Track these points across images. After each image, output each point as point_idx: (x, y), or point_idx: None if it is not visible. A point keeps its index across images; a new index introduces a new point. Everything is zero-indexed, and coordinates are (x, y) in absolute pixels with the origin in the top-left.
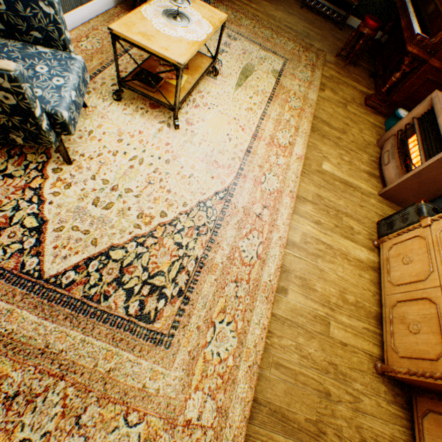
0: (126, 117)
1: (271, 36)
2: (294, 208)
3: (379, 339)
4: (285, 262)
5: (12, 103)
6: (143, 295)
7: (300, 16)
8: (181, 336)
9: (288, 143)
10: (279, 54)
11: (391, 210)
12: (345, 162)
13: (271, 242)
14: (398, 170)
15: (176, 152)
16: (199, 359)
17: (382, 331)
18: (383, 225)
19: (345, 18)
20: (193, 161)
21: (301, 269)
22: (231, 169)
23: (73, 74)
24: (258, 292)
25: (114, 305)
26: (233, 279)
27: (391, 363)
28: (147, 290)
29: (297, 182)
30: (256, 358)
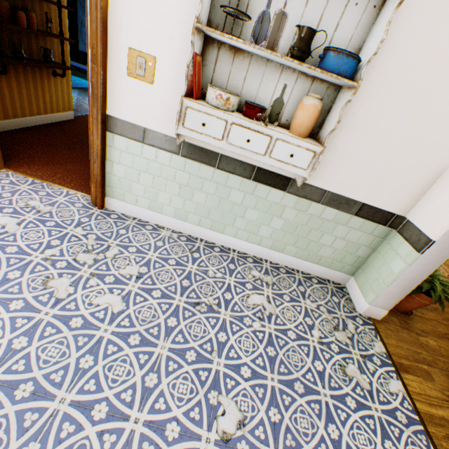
0: None
1: None
2: None
3: None
4: None
5: None
6: None
7: None
8: None
9: None
10: None
11: None
12: None
13: None
14: None
15: None
16: None
17: None
18: None
19: None
20: None
21: None
22: None
23: None
24: None
25: None
26: None
27: None
28: None
29: None
30: None
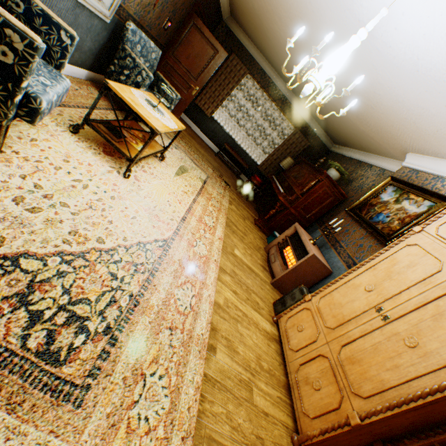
0: (78, 147)
1: (199, 159)
2: (218, 275)
3: (290, 409)
4: (213, 320)
5: (5, 61)
6: (55, 324)
7: (215, 159)
8: (99, 390)
9: (212, 226)
10: (204, 171)
11: (280, 297)
12: (248, 254)
13: (202, 298)
14: (282, 267)
15: (122, 195)
16: (120, 427)
17: (293, 399)
18: (279, 304)
19: (240, 173)
20: (137, 207)
21: (226, 330)
22: (170, 227)
23: (61, 86)
24: (192, 345)
25: (4, 331)
26: (168, 325)
27: (306, 429)
28: (62, 319)
29: (219, 255)
30: (190, 427)
